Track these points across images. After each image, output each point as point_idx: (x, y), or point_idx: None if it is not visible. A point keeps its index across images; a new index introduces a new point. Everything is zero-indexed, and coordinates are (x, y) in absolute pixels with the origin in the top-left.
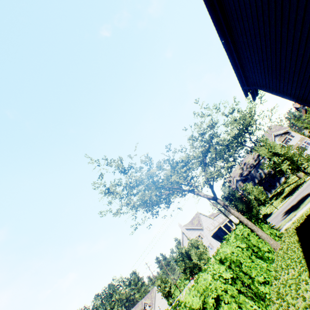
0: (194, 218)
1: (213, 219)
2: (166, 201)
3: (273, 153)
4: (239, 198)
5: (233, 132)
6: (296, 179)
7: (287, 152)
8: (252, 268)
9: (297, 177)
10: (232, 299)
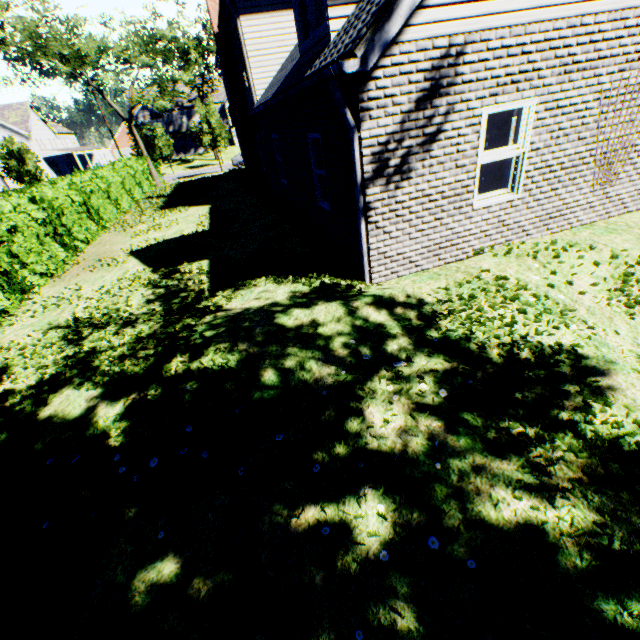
0: (13, 110)
1: (58, 136)
2: (49, 75)
3: (209, 121)
4: (147, 137)
5: (188, 77)
6: (213, 160)
7: (218, 130)
8: (143, 181)
9: (216, 157)
10: (131, 182)
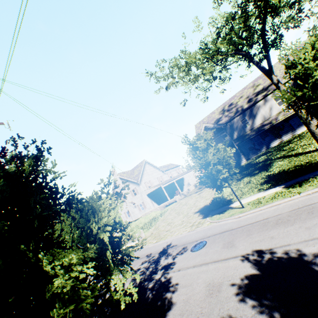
0: (137, 167)
1: (165, 172)
2: None
3: None
4: None
5: None
6: (310, 150)
7: None
8: None
9: None
10: None
